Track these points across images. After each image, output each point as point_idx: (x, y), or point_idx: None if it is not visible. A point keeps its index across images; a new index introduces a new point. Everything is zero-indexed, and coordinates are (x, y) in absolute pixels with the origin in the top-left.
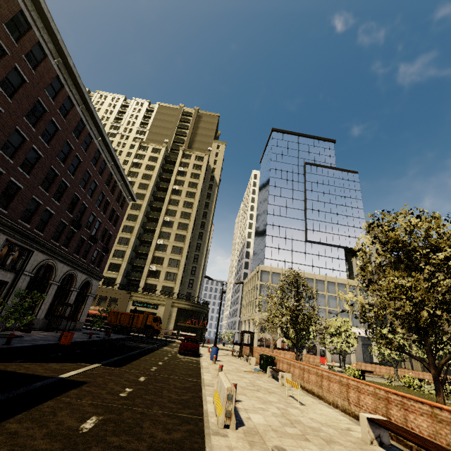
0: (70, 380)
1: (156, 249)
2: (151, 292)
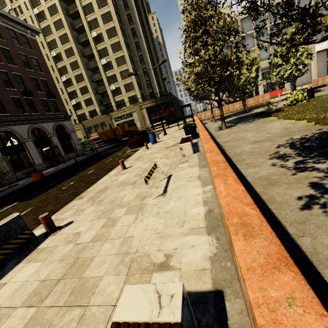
0: None
1: (105, 71)
2: (123, 107)
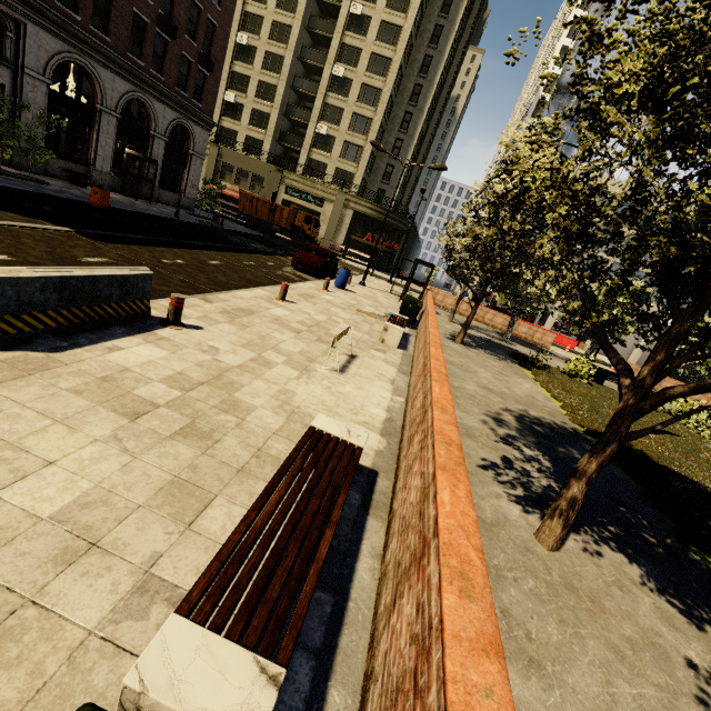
0: None
1: (329, 89)
2: (316, 177)
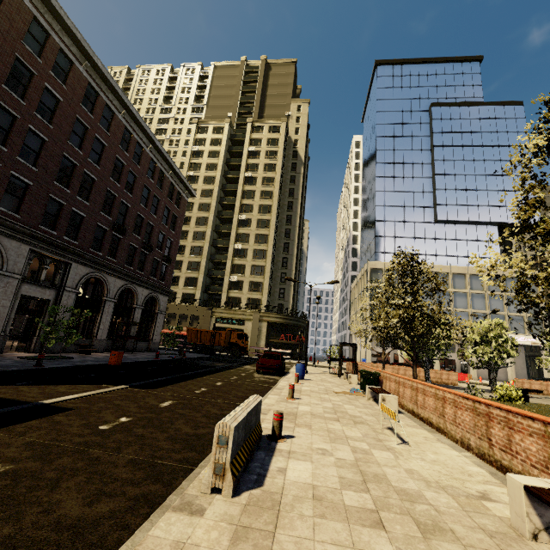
0: (53, 407)
1: (234, 256)
2: (235, 307)
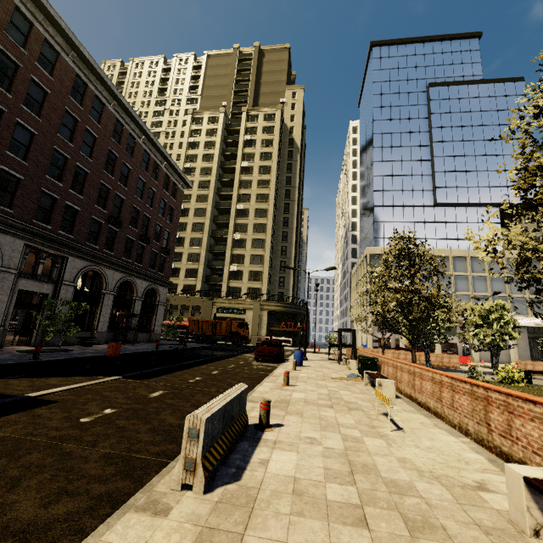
0: (38, 400)
1: (233, 246)
2: (236, 297)
